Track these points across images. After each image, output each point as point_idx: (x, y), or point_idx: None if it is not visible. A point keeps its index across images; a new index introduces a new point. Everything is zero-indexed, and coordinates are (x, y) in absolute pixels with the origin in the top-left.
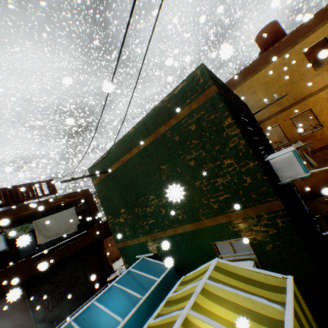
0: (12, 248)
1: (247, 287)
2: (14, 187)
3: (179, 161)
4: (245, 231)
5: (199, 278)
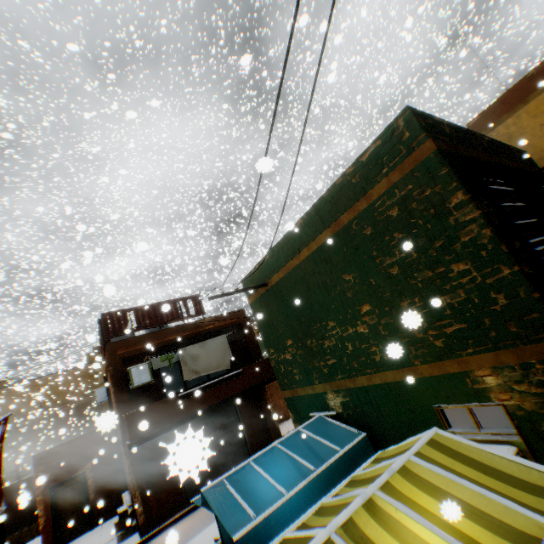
0: (156, 381)
1: (483, 479)
2: (156, 304)
3: (372, 267)
4: (496, 391)
5: (401, 454)
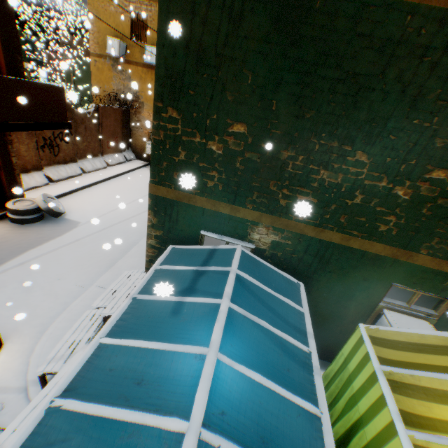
0: None
1: None
2: None
3: None
4: None
5: None
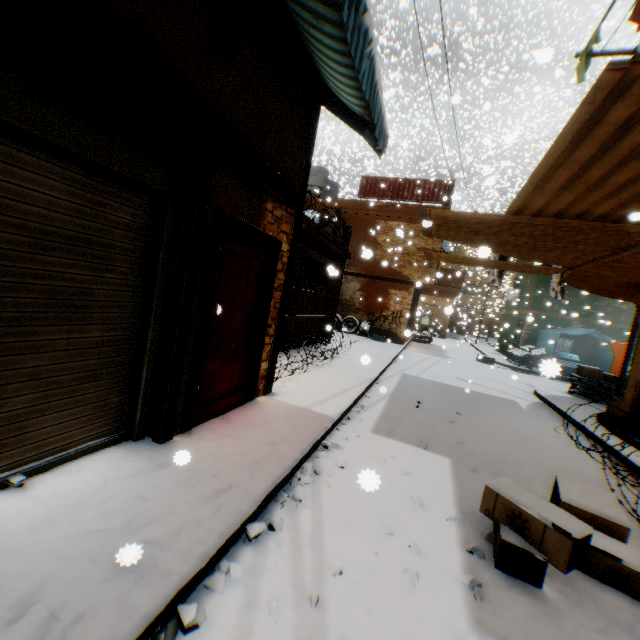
0: None
1: None
2: None
3: None
4: None
5: None
